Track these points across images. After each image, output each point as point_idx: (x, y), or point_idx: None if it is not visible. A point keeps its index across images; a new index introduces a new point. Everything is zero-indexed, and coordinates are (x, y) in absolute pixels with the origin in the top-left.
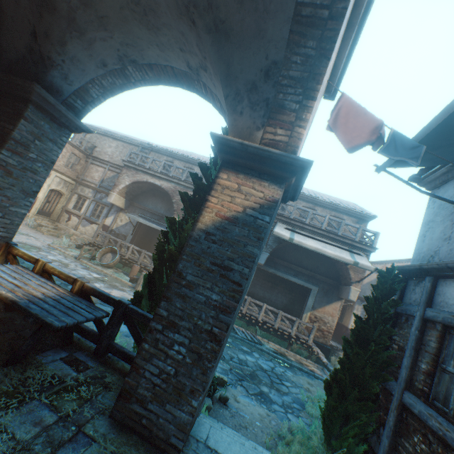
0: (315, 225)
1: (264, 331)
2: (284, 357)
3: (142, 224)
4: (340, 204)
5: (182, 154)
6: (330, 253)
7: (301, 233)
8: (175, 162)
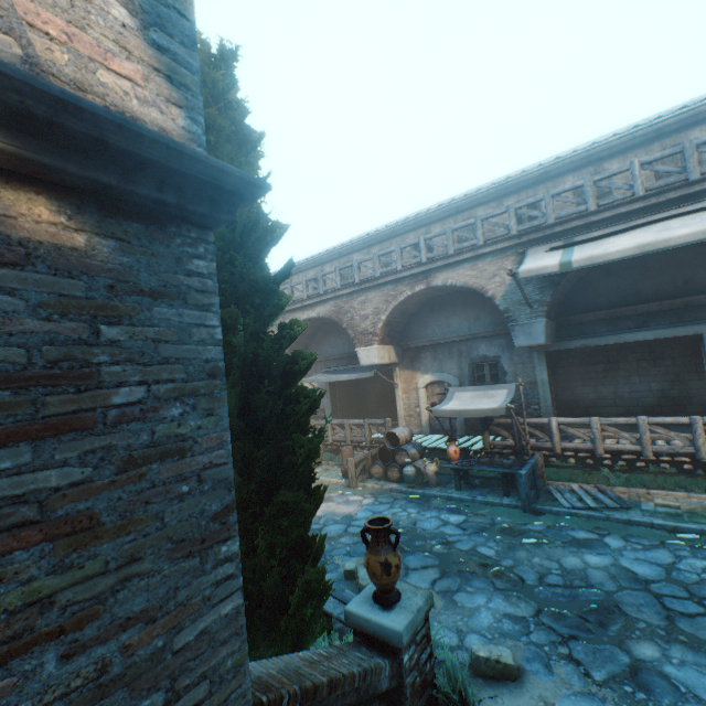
0: (614, 201)
1: (625, 473)
2: (704, 519)
3: (337, 381)
4: (662, 116)
5: (327, 252)
6: (686, 235)
7: (591, 236)
8: (325, 268)
